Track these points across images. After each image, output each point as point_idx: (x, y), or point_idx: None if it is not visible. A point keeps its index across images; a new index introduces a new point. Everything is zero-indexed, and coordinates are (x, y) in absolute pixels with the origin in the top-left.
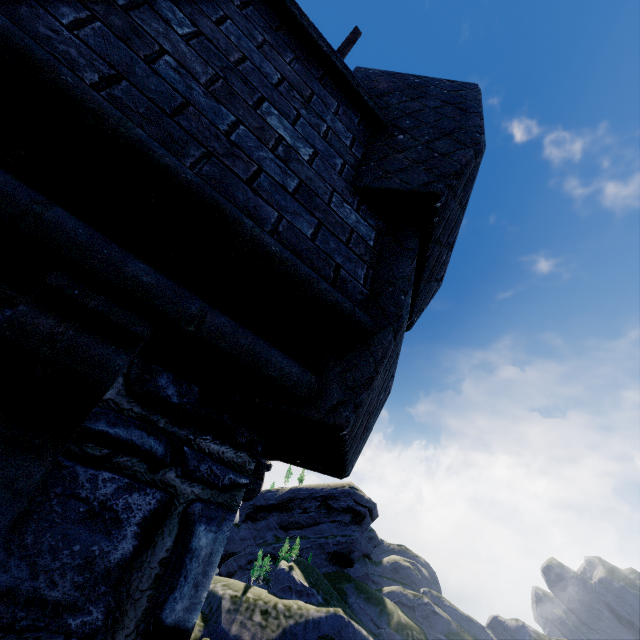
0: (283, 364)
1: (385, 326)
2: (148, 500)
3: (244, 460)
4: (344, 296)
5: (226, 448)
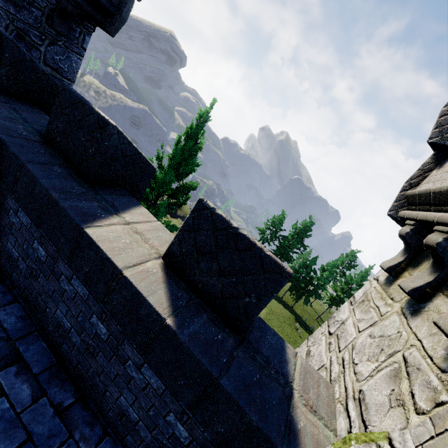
0: (99, 18)
1: (118, 15)
2: (79, 30)
3: (92, 27)
4: (111, 5)
5: (89, 25)
